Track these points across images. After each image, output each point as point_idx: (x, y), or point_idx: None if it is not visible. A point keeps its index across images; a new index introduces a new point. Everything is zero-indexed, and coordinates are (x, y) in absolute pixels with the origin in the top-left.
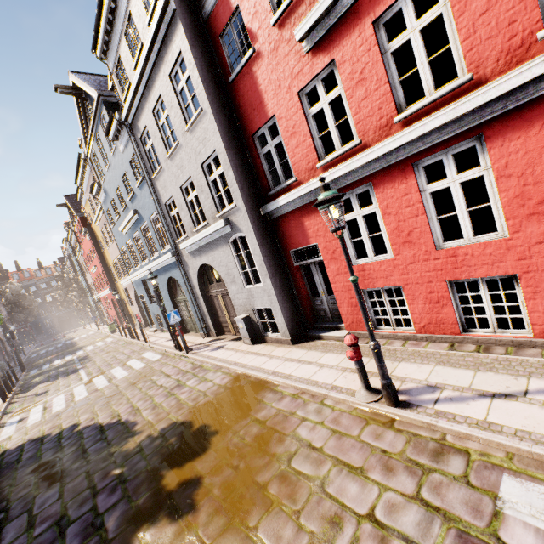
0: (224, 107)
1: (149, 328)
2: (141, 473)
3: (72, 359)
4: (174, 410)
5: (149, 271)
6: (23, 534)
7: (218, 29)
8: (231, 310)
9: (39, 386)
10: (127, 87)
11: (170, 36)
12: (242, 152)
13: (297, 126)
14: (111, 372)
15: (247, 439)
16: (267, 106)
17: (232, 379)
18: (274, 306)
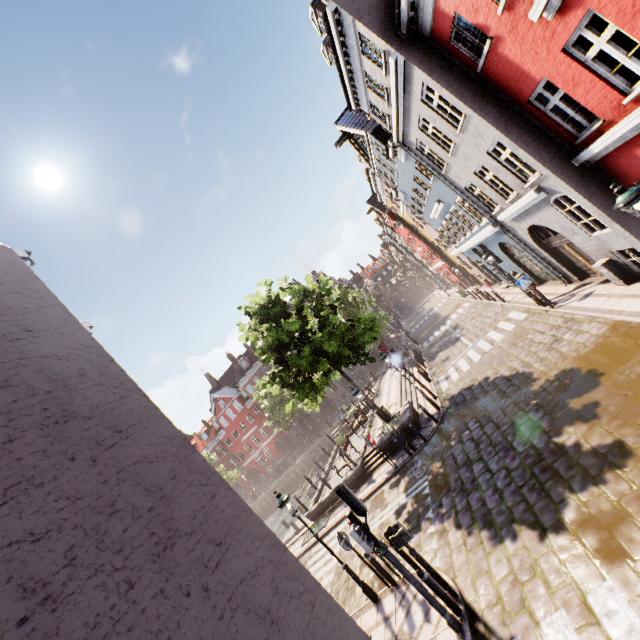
0: (484, 96)
1: (498, 285)
2: (551, 402)
3: (446, 329)
4: (559, 361)
5: (475, 242)
6: (496, 430)
7: (445, 37)
8: (585, 255)
9: (438, 355)
10: (387, 121)
11: (408, 76)
12: (523, 122)
13: (576, 78)
14: (488, 337)
15: (632, 377)
16: (530, 74)
17: (609, 328)
18: (636, 246)
